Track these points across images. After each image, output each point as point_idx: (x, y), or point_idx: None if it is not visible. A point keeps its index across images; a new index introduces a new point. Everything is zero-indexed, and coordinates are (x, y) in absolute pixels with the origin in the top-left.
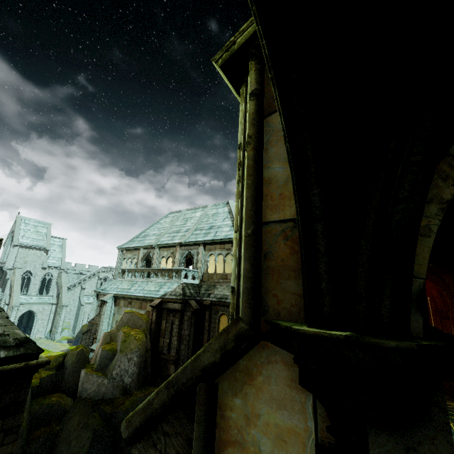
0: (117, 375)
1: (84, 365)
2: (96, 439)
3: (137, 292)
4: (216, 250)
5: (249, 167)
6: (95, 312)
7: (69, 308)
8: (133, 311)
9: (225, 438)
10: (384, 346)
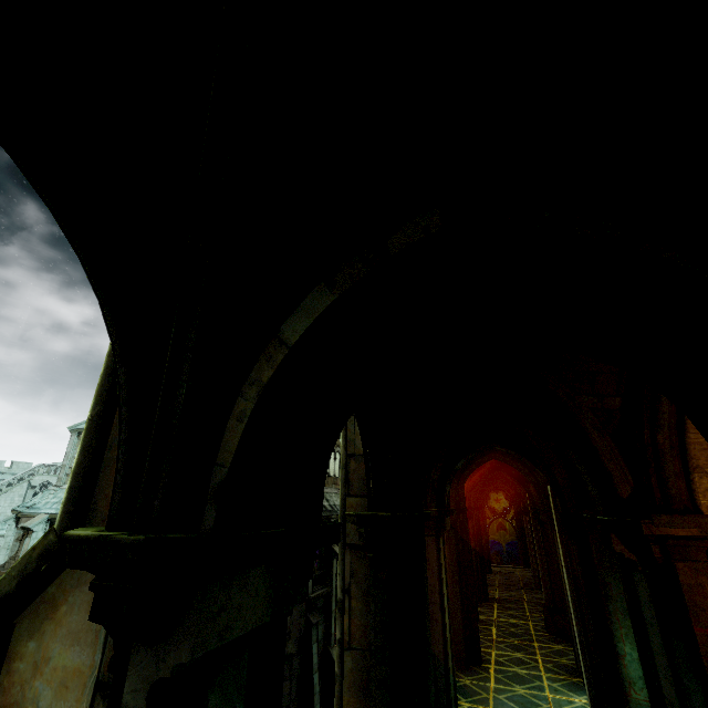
0: None
1: None
2: None
3: None
4: None
5: None
6: (9, 552)
7: None
8: None
9: (3, 702)
10: (121, 543)
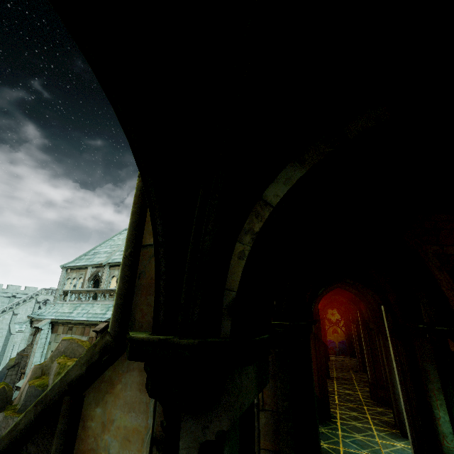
0: None
1: (4, 407)
2: None
3: (80, 316)
4: None
5: (136, 196)
6: (27, 342)
7: None
8: (72, 338)
9: (82, 448)
10: (179, 344)
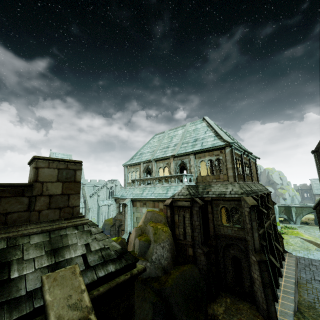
0: (156, 259)
1: None
2: (155, 309)
3: (149, 195)
4: (205, 157)
5: None
6: (116, 211)
7: (92, 210)
8: (153, 210)
9: None
10: None
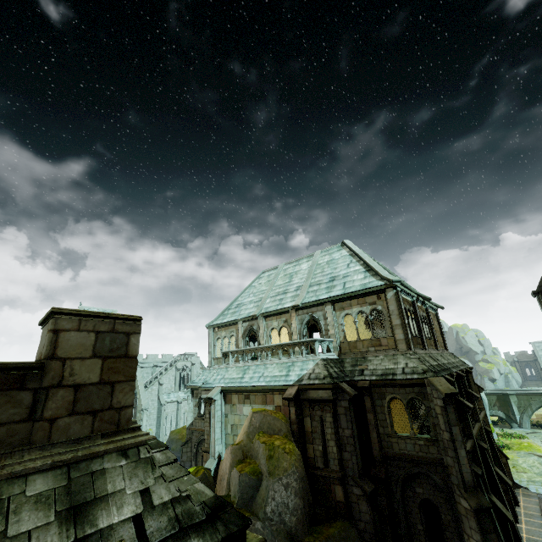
0: (273, 514)
1: None
2: None
3: (256, 381)
4: (352, 307)
5: None
6: (192, 414)
7: (148, 412)
8: (264, 410)
9: None
10: None
